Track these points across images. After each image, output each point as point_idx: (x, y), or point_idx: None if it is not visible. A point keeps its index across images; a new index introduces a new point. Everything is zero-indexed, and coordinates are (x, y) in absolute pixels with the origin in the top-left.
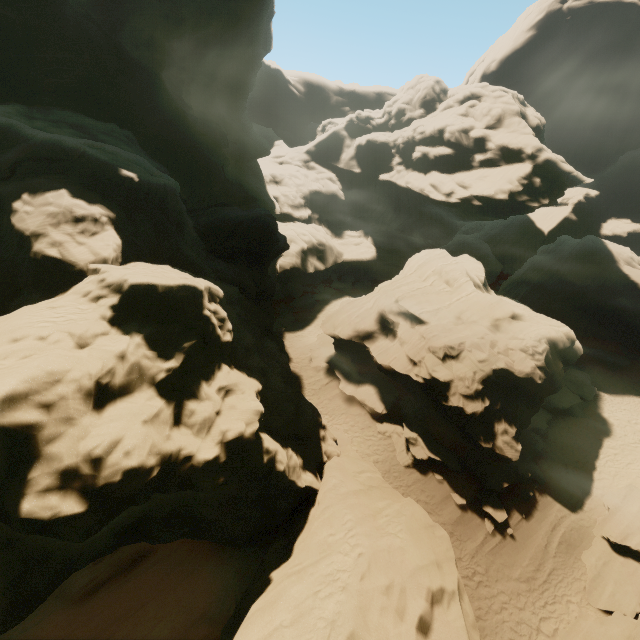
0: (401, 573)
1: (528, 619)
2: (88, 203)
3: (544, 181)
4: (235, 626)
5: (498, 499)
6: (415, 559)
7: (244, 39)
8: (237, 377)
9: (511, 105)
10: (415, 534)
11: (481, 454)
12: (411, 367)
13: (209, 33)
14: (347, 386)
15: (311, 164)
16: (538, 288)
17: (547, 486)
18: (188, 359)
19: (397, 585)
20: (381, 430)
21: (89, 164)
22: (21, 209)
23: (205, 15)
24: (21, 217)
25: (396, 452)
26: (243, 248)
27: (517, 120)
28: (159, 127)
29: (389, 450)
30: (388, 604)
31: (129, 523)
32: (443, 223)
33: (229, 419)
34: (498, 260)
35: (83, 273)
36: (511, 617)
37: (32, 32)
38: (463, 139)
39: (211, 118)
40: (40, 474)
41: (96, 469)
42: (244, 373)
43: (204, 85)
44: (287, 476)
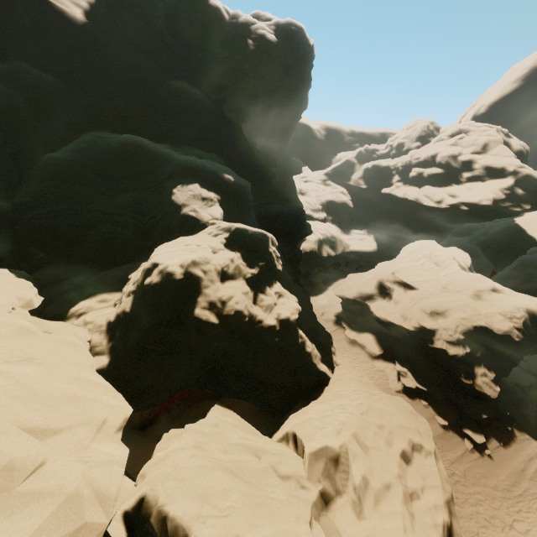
0: (390, 424)
1: (502, 517)
2: (208, 191)
3: (526, 191)
4: (279, 426)
5: (477, 426)
6: (401, 421)
7: (292, 103)
8: (285, 290)
9: (495, 136)
10: (401, 411)
11: (462, 390)
12: (403, 319)
13: (272, 101)
14: (351, 332)
15: (328, 182)
16: (527, 281)
17: (526, 427)
18: (260, 272)
19: (387, 428)
20: (377, 365)
21: (208, 172)
22: (177, 193)
23: (271, 91)
24: (177, 196)
25: (389, 381)
26: (282, 229)
27: (500, 147)
28: (237, 155)
29: (383, 378)
30: (380, 433)
31: (214, 369)
32: (435, 226)
33: (281, 308)
34: (490, 261)
35: (206, 225)
36: (486, 511)
37: (181, 107)
38: (452, 162)
39: (267, 150)
40: (202, 300)
41: (223, 306)
42: (288, 291)
43: (265, 131)
44: (312, 358)
